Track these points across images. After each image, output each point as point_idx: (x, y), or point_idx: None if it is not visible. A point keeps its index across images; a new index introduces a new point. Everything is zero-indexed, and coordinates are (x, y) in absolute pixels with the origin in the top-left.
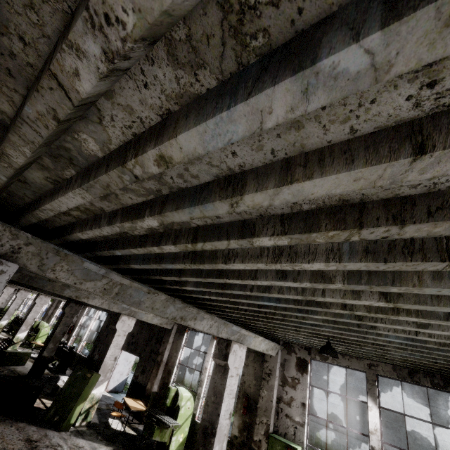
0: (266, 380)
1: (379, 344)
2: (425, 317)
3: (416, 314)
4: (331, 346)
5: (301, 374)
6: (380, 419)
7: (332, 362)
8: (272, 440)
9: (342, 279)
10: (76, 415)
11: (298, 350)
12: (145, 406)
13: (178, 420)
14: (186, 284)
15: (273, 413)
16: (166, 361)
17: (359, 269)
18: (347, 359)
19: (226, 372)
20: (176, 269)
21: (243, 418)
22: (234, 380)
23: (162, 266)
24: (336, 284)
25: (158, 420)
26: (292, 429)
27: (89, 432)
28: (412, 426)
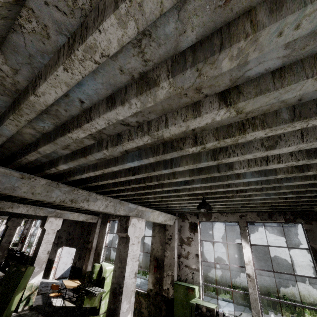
0: (168, 243)
1: (241, 191)
2: (271, 126)
3: (262, 126)
4: (206, 202)
5: (193, 234)
6: (252, 253)
7: (214, 220)
8: (176, 286)
9: (167, 74)
10: (16, 303)
11: (189, 217)
12: (80, 283)
13: (105, 288)
14: (58, 163)
15: (176, 266)
16: (95, 246)
17: (163, 9)
18: (225, 216)
19: (128, 241)
20: (34, 144)
21: (155, 275)
22: (136, 247)
23: (2, 135)
24: (161, 84)
25: (87, 292)
26: (191, 274)
27: (31, 314)
28: (275, 256)
